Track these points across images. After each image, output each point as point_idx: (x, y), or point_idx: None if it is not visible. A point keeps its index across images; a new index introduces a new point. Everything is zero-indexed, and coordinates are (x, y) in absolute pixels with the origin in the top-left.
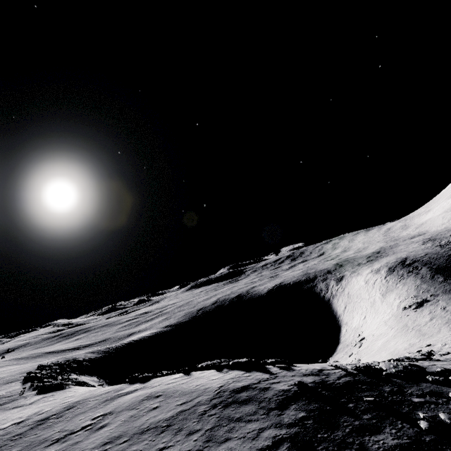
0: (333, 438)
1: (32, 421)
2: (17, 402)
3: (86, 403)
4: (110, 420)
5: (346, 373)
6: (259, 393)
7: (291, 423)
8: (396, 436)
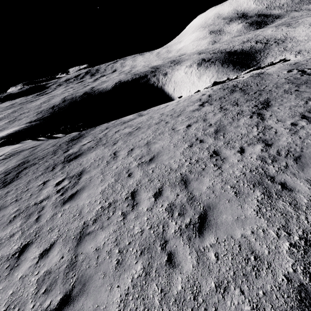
0: None
1: (222, 96)
2: (110, 124)
3: (240, 82)
4: (308, 66)
5: None
6: None
7: None
8: None
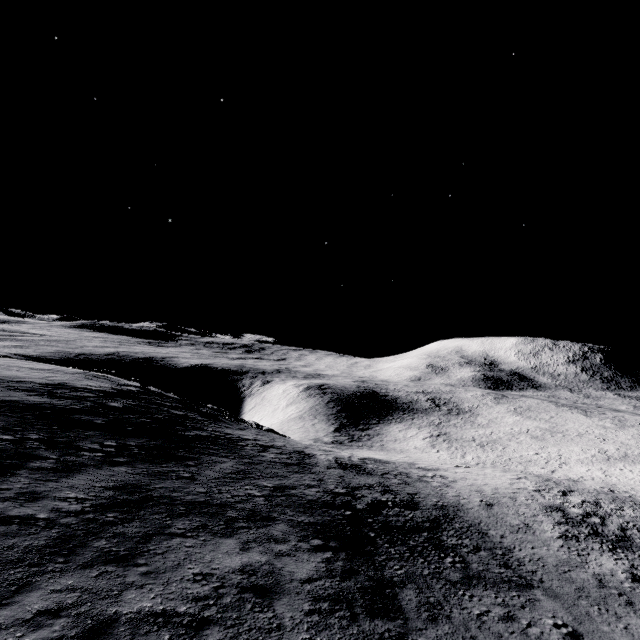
0: (143, 396)
1: None
2: None
3: None
4: None
5: (181, 398)
6: (114, 380)
7: (125, 388)
8: (174, 405)
